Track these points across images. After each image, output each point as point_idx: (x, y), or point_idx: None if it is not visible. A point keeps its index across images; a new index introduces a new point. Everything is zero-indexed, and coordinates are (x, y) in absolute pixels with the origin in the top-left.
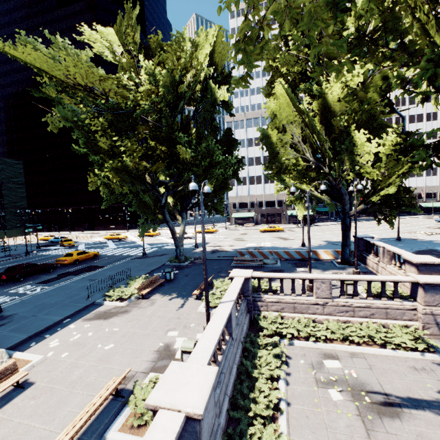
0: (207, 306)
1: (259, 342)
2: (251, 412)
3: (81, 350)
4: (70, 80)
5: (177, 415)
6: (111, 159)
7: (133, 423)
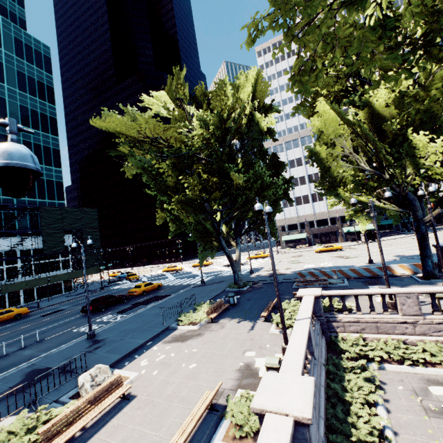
0: (282, 323)
1: (343, 365)
2: (354, 437)
3: (168, 368)
4: (139, 137)
5: (285, 418)
6: (175, 195)
7: (235, 434)
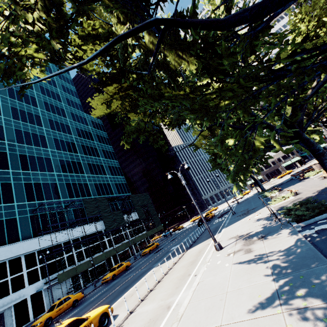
0: None
1: None
2: None
3: None
4: (207, 134)
5: None
6: None
7: None
